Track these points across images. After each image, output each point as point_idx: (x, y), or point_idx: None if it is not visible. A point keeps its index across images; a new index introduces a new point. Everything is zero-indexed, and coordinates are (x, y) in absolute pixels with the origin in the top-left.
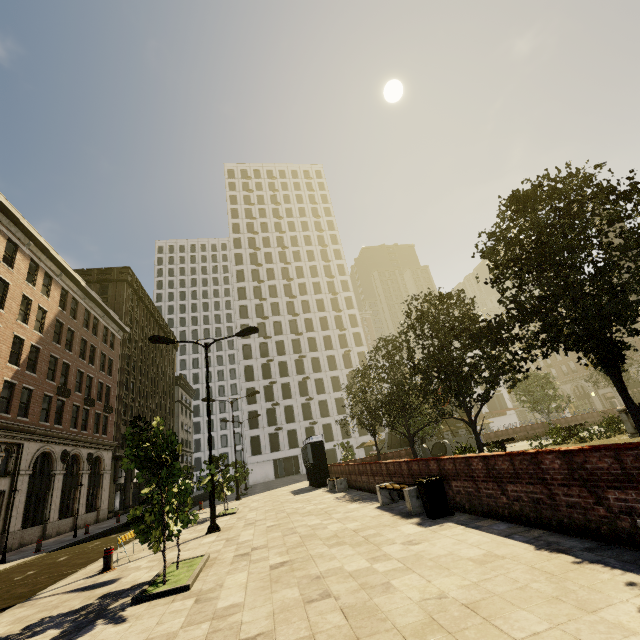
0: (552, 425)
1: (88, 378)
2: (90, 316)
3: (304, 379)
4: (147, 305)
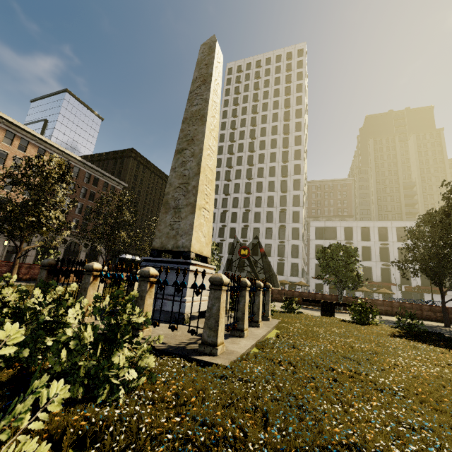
0: (340, 300)
1: (90, 207)
2: (91, 176)
3: (244, 226)
4: (153, 171)
